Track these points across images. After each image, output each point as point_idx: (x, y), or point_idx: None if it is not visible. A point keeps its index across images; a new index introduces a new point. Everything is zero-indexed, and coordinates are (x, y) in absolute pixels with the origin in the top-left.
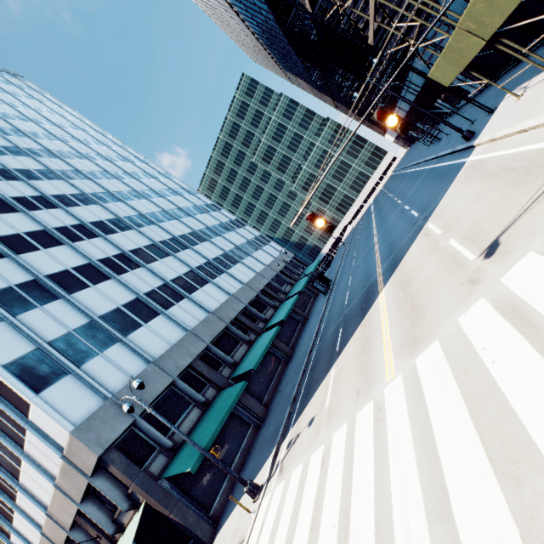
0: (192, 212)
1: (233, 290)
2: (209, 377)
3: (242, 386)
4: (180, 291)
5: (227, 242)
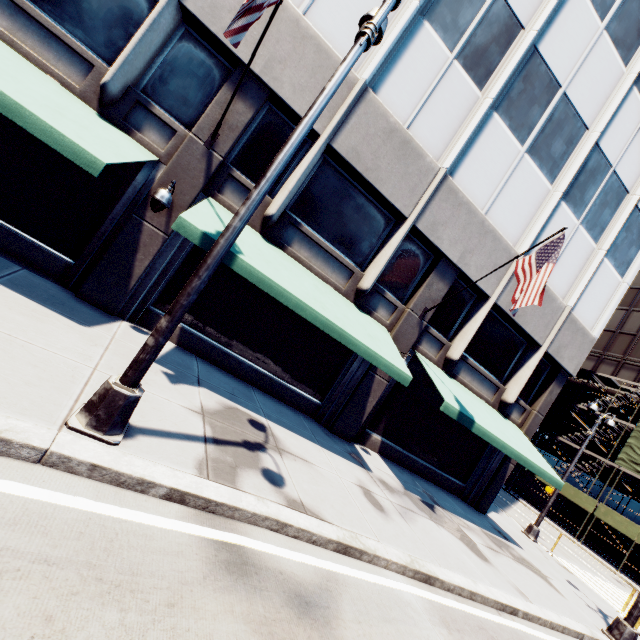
0: None
1: None
2: None
3: None
4: None
5: None
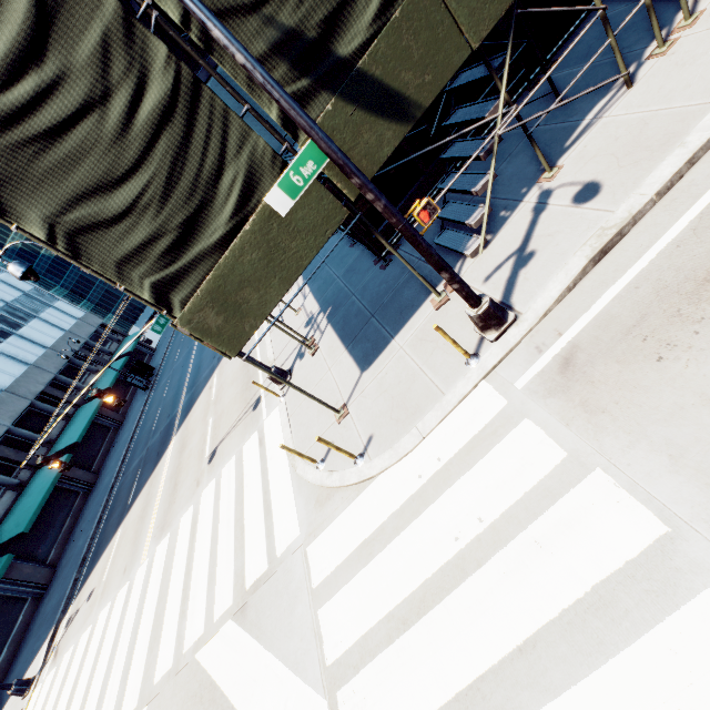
0: None
1: None
2: None
3: (5, 563)
4: None
5: None
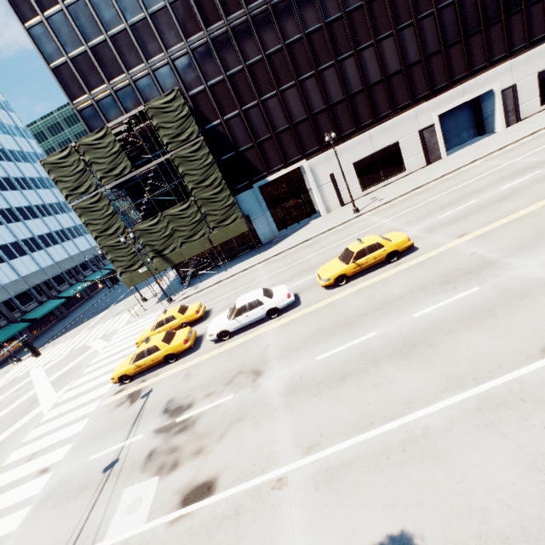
0: (36, 185)
1: (45, 264)
2: (6, 315)
3: (27, 325)
4: (3, 256)
5: (57, 223)
